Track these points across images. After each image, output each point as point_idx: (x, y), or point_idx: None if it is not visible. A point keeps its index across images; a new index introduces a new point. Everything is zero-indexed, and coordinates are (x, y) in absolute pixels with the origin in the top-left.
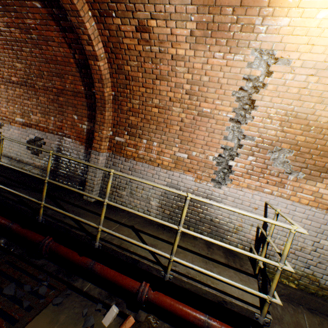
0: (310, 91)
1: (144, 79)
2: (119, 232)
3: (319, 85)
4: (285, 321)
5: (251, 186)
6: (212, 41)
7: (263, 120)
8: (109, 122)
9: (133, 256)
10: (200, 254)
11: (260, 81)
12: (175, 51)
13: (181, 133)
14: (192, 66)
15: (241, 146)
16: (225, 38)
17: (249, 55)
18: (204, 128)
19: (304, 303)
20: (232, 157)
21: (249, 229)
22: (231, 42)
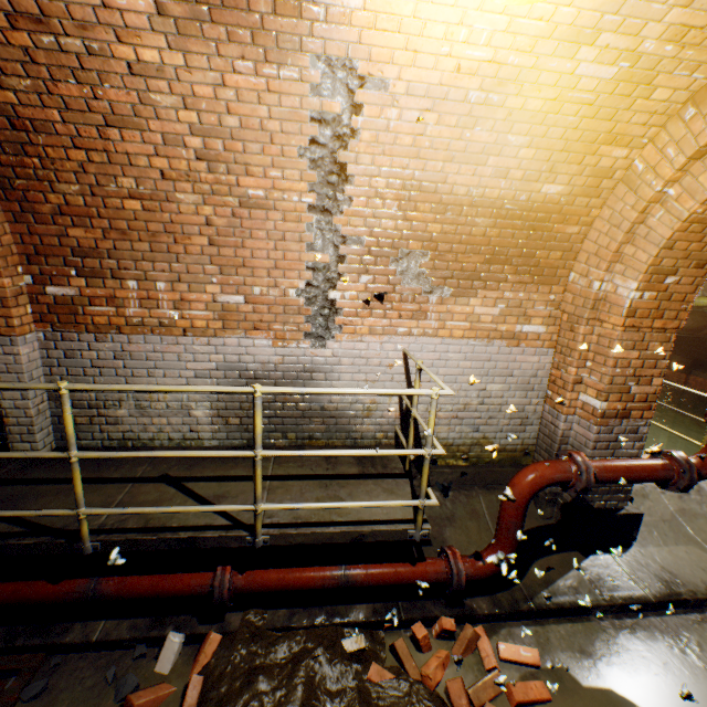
0: (432, 141)
1: (71, 126)
2: (137, 501)
3: (443, 129)
4: (458, 516)
5: (377, 330)
6: (219, 33)
7: (370, 203)
8: (11, 251)
9: (182, 535)
10: (314, 477)
11: (345, 125)
12: (133, 53)
13: (216, 251)
14: (192, 92)
15: (343, 259)
16: (247, 26)
17: (309, 68)
18: (263, 234)
19: (479, 481)
20: (332, 283)
21: (388, 403)
22: (263, 38)
